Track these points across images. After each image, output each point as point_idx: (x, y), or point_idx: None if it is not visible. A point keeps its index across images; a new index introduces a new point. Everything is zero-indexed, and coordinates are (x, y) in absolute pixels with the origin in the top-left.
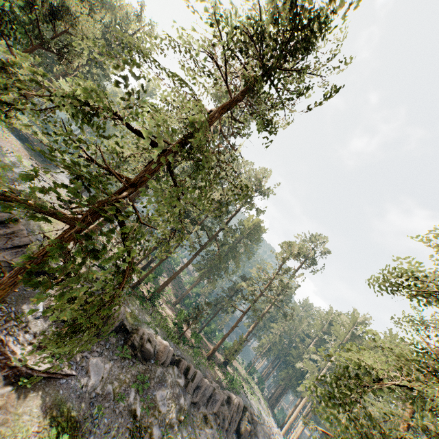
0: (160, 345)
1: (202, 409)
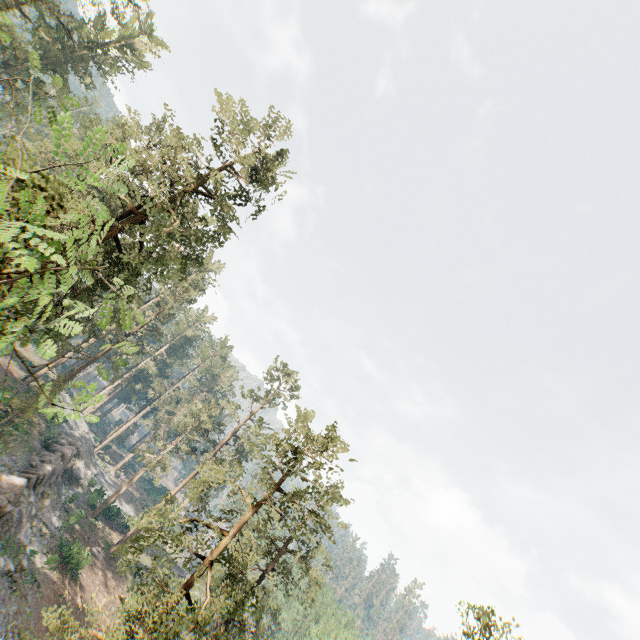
0: (14, 488)
1: (41, 490)
